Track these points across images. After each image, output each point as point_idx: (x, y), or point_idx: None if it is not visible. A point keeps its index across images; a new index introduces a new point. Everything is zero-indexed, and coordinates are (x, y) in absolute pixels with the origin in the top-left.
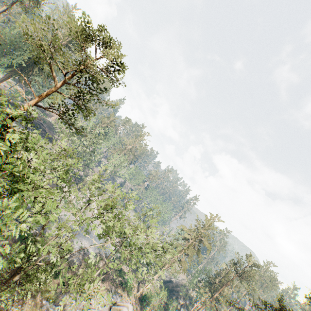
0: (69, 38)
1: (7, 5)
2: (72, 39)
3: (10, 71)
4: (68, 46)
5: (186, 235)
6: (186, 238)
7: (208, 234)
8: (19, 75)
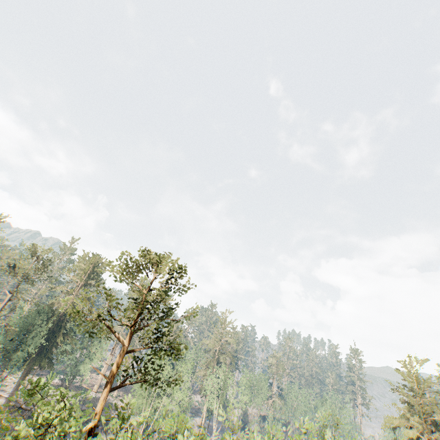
0: (85, 275)
1: (13, 292)
2: (89, 274)
3: (27, 365)
4: (88, 284)
5: (409, 433)
6: (414, 438)
7: (433, 401)
8: (40, 361)
